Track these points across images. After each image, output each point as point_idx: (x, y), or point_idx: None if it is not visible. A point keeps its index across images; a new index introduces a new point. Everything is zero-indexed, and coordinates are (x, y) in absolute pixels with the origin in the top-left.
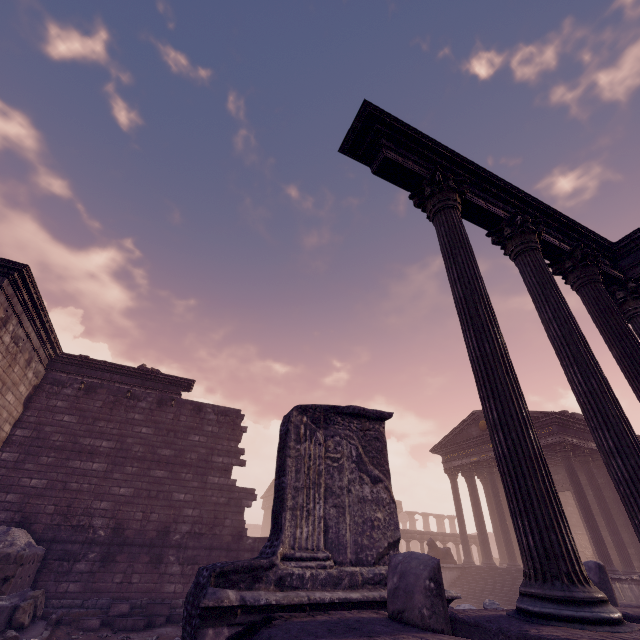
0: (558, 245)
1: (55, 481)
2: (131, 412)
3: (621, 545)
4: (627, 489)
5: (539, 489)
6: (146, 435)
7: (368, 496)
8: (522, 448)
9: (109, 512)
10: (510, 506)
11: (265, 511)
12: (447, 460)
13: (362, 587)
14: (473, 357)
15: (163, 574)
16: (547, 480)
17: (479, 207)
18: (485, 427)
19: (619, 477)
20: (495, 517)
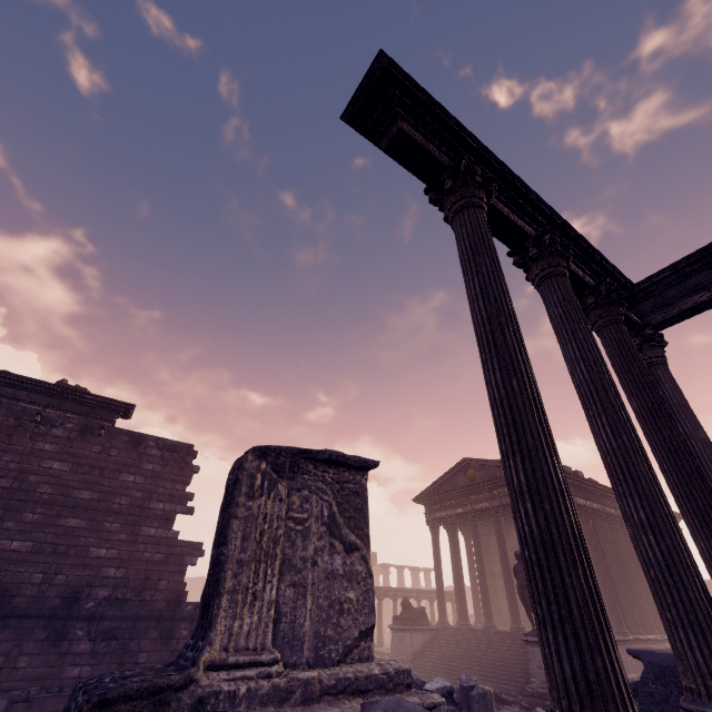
0: (583, 277)
1: None
2: (40, 441)
3: None
4: (659, 574)
5: (580, 589)
6: (59, 472)
7: (339, 569)
8: (558, 528)
9: None
10: (537, 610)
11: None
12: (430, 511)
13: (319, 700)
14: (495, 397)
15: (65, 654)
16: (590, 575)
17: (505, 217)
18: (473, 477)
19: (650, 558)
20: (474, 573)
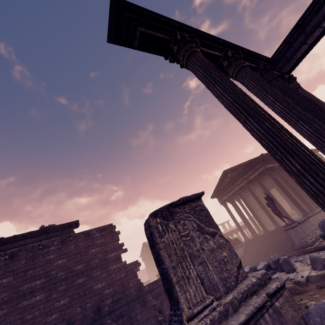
0: (250, 65)
1: (14, 321)
2: (47, 256)
3: (305, 201)
4: None
5: None
6: (62, 264)
7: (214, 246)
8: None
9: (59, 319)
10: None
11: (144, 262)
12: (220, 199)
13: (240, 306)
14: (260, 135)
15: None
16: None
17: (206, 53)
18: (231, 176)
19: None
20: (249, 214)
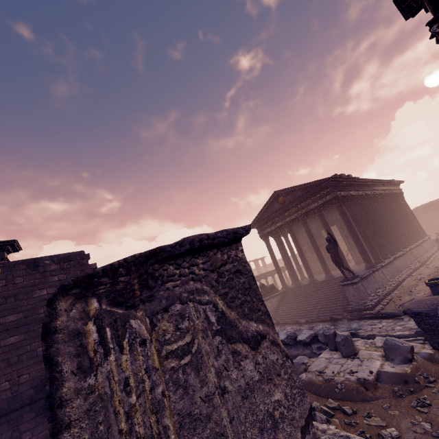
0: None
1: None
2: None
3: (373, 249)
4: None
5: None
6: None
7: (254, 376)
8: None
9: None
10: None
11: None
12: (261, 230)
13: None
14: None
15: None
16: None
17: None
18: (283, 201)
19: None
20: (294, 254)
